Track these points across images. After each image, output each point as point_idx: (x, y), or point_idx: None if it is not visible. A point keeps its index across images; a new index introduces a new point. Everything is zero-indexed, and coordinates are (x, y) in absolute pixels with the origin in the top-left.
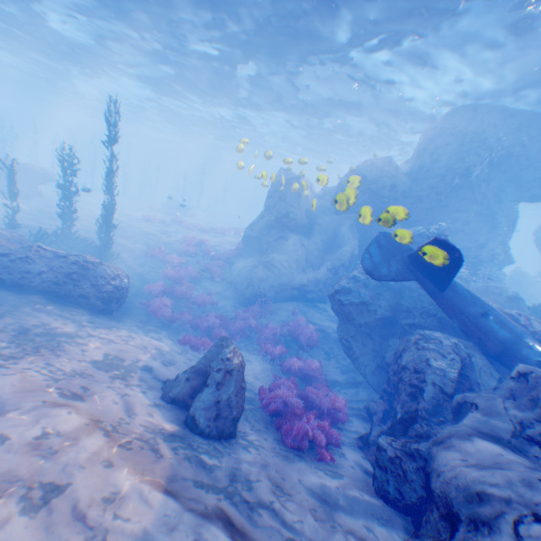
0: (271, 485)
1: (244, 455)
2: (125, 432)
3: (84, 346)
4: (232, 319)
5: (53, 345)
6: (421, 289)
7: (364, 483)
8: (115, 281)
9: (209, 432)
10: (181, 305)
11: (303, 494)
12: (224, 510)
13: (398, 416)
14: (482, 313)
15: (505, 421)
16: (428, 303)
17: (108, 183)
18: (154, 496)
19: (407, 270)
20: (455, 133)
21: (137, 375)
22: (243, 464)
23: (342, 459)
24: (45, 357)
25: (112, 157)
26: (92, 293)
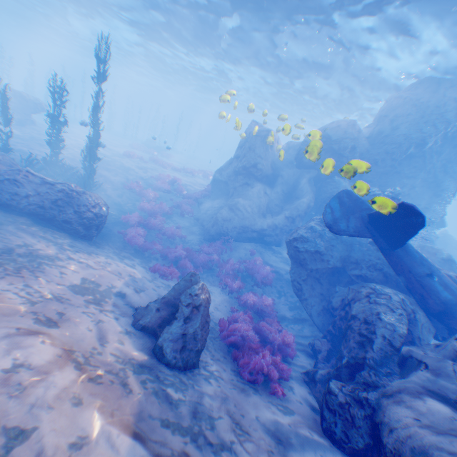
0: (232, 423)
1: (206, 387)
2: (97, 364)
3: (63, 269)
4: (198, 253)
5: (34, 267)
6: (370, 245)
7: (312, 421)
8: (96, 210)
9: (175, 363)
10: (153, 236)
11: (261, 433)
12: (189, 456)
13: (345, 361)
14: (428, 274)
15: (454, 383)
16: (376, 259)
17: (95, 117)
18: (121, 441)
19: (363, 228)
20: (417, 104)
21: (111, 301)
22: (206, 398)
23: (292, 394)
24: (25, 278)
25: (100, 93)
26: (74, 219)
